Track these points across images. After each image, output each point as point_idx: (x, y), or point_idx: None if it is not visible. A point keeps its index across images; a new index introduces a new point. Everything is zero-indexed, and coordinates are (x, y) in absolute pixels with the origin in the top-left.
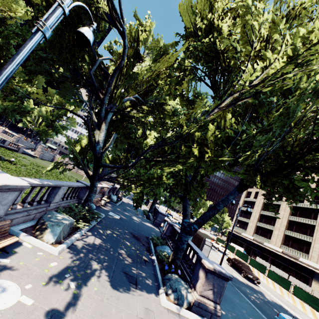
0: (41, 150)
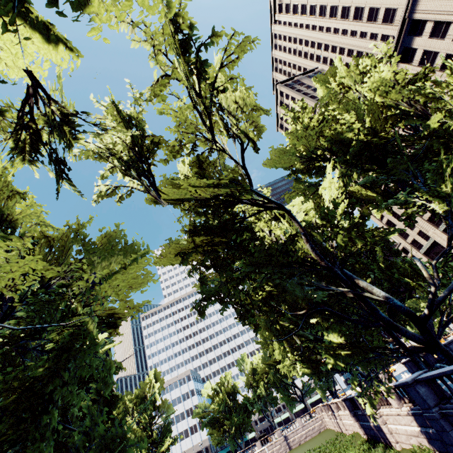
0: None
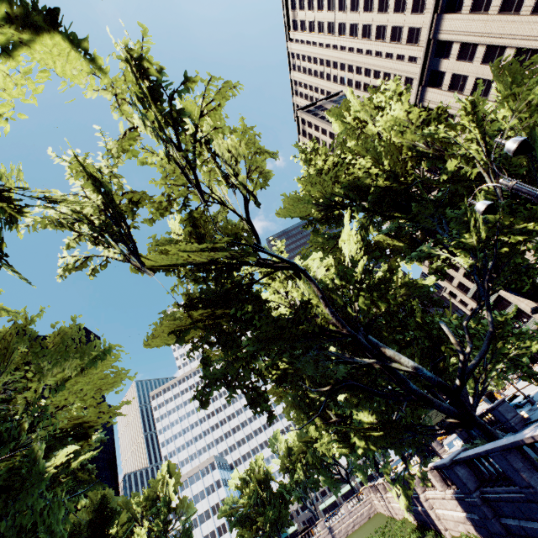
0: None
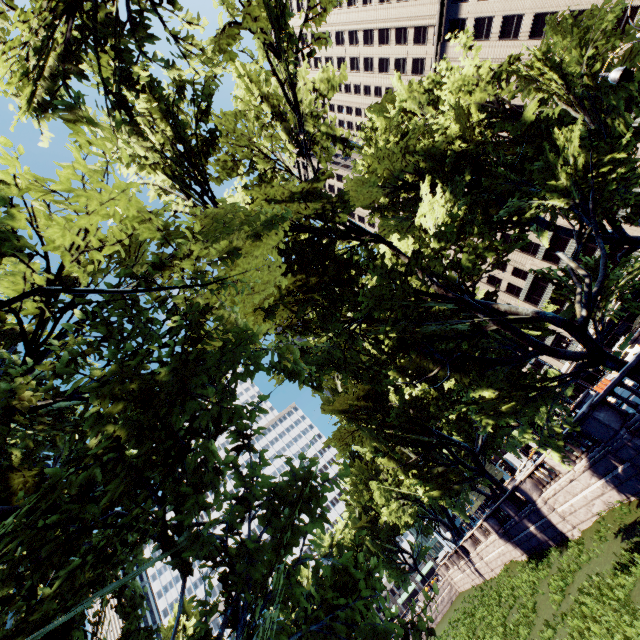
0: None
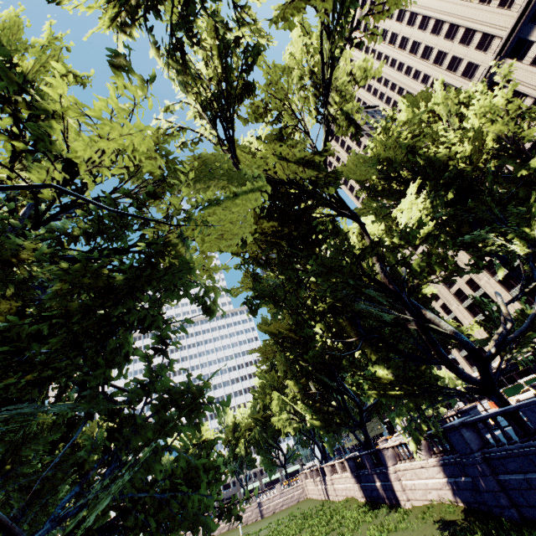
0: None
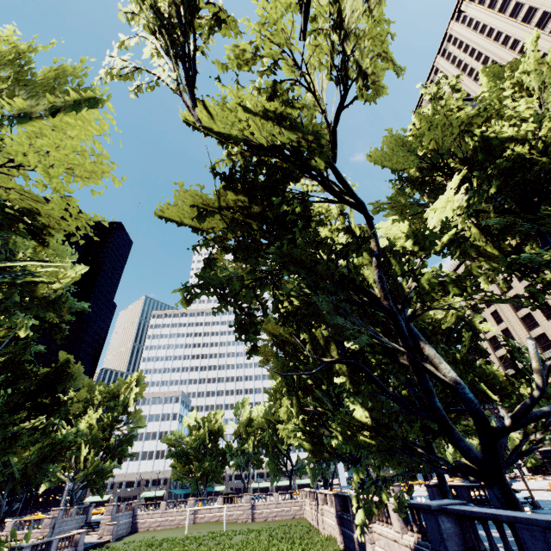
0: (110, 517)
